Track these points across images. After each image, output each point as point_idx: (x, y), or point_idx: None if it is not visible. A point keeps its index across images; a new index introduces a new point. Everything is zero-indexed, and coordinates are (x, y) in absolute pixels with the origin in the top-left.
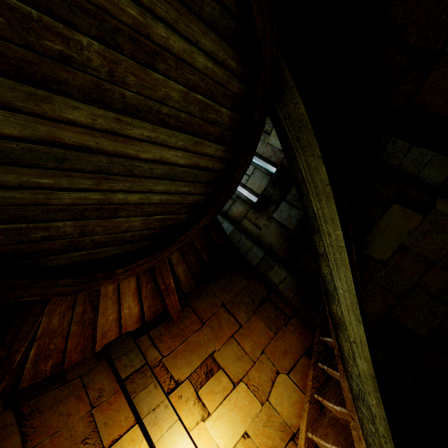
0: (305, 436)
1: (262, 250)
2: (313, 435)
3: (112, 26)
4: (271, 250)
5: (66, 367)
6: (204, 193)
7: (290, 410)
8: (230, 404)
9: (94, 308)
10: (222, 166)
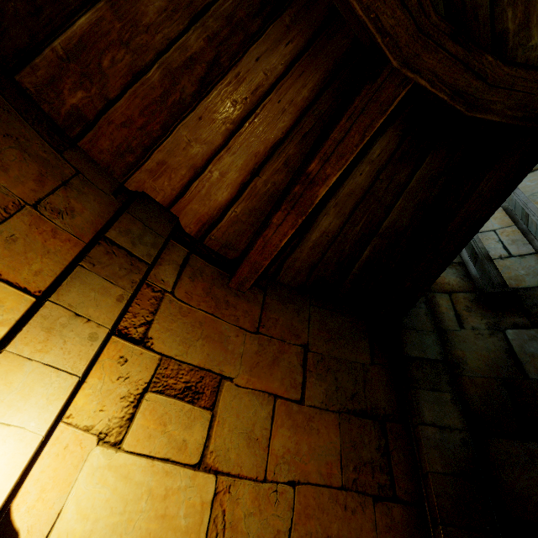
0: None
1: (442, 352)
2: None
3: None
4: (455, 369)
5: (84, 146)
6: None
7: None
8: (159, 482)
9: (205, 83)
10: None
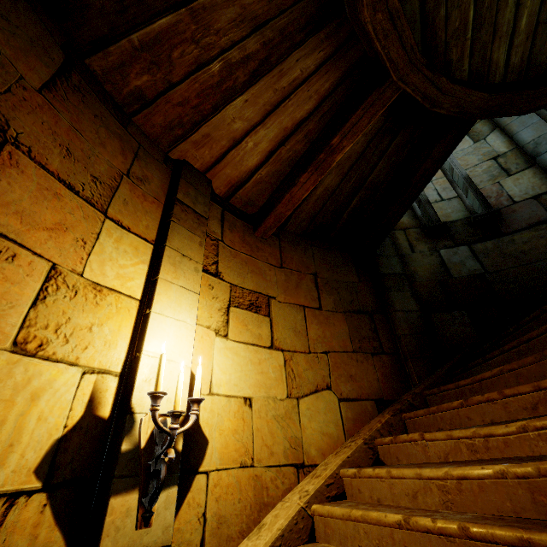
0: (336, 469)
1: (403, 268)
2: (365, 468)
3: None
4: (411, 278)
5: (137, 121)
6: (507, 72)
7: (316, 436)
8: (254, 356)
9: (255, 75)
10: None
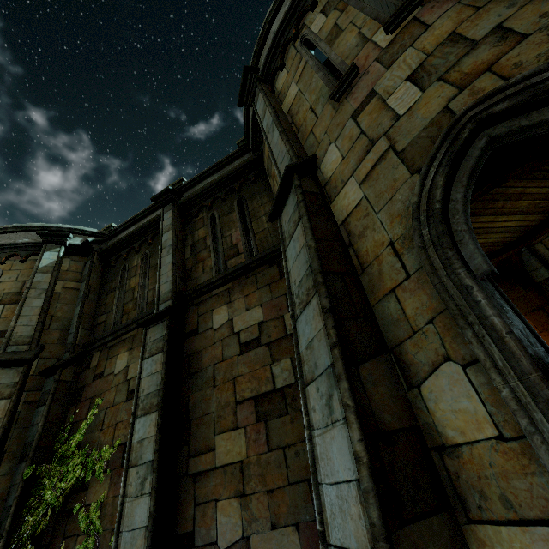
0: None
1: None
2: None
3: (511, 196)
4: None
5: None
6: (517, 236)
7: None
8: None
9: None
10: (537, 223)
